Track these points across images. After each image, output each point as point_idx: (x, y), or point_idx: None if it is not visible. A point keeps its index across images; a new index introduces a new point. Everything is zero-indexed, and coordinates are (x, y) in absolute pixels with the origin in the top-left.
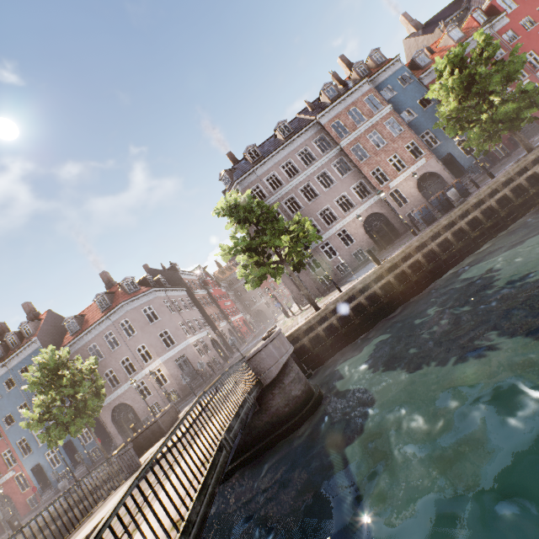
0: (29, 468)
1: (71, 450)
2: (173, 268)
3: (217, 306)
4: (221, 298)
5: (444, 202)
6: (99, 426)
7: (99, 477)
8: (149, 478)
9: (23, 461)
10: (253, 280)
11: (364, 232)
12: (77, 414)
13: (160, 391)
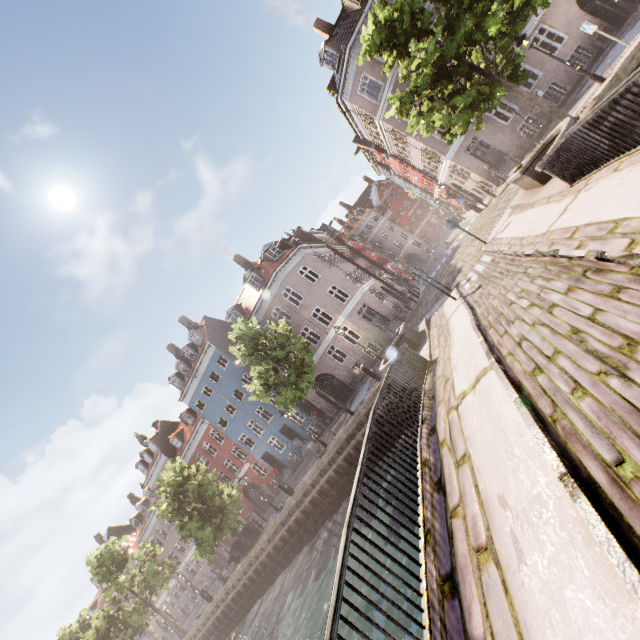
0: (260, 458)
1: (289, 434)
2: (299, 232)
3: (365, 258)
4: (364, 251)
5: None
6: (305, 406)
7: (349, 426)
8: (506, 313)
9: (251, 453)
10: (460, 115)
11: (579, 12)
12: (298, 374)
13: (355, 349)
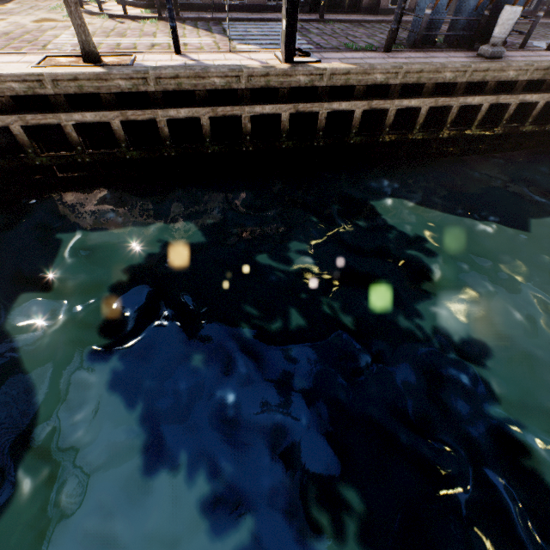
0: None
1: None
2: None
3: None
4: None
5: (473, 21)
6: None
7: None
8: None
9: None
10: None
11: None
12: None
13: None
